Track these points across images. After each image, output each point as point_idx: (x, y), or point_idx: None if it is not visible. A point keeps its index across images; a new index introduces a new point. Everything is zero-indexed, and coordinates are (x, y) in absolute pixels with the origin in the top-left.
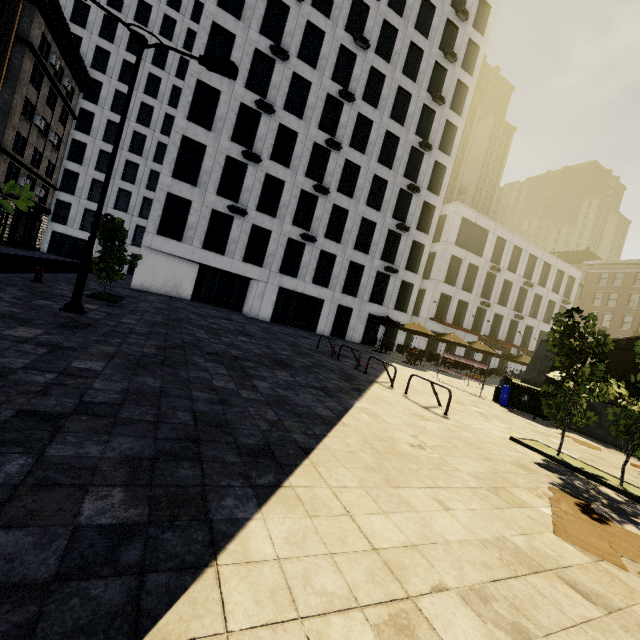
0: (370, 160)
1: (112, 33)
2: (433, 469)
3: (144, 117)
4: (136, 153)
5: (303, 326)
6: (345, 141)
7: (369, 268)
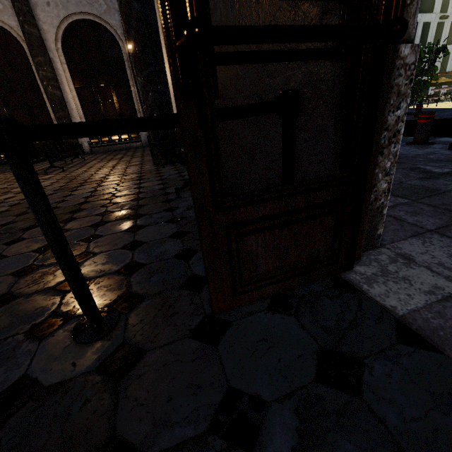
0: None
1: None
2: None
3: None
4: None
5: None
6: None
7: None
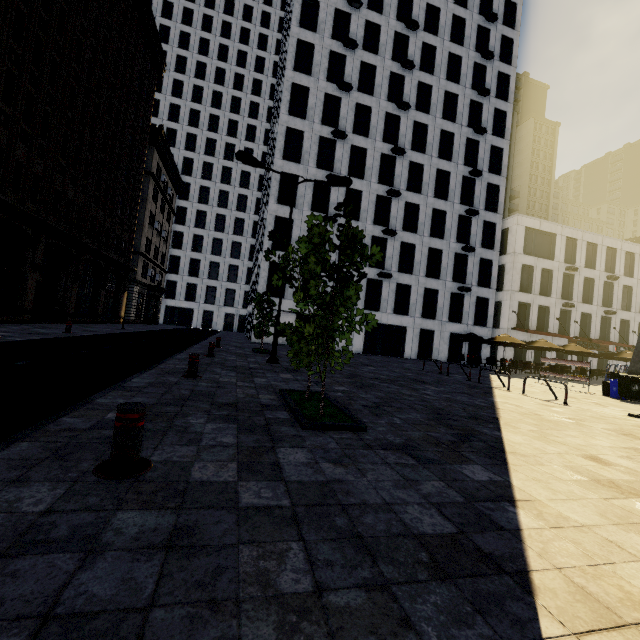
0: (427, 197)
1: (193, 145)
2: (576, 426)
3: (222, 201)
4: (219, 231)
5: (391, 353)
6: (402, 187)
7: (443, 291)
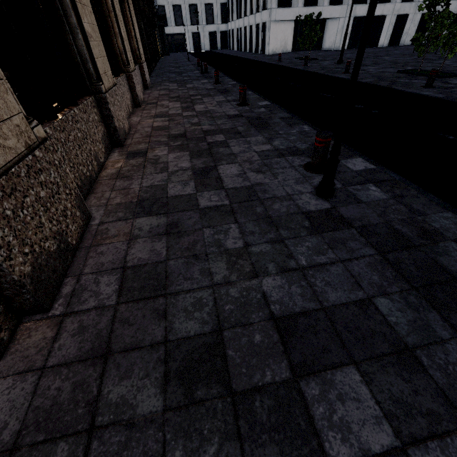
0: None
1: None
2: None
3: None
4: None
5: (368, 45)
6: None
7: None
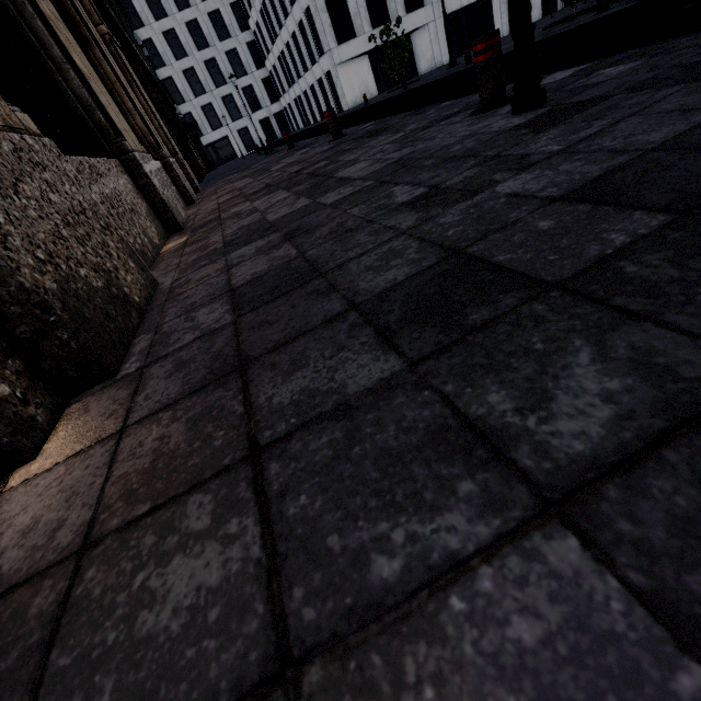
0: None
1: None
2: None
3: None
4: (184, 7)
5: None
6: None
7: None
